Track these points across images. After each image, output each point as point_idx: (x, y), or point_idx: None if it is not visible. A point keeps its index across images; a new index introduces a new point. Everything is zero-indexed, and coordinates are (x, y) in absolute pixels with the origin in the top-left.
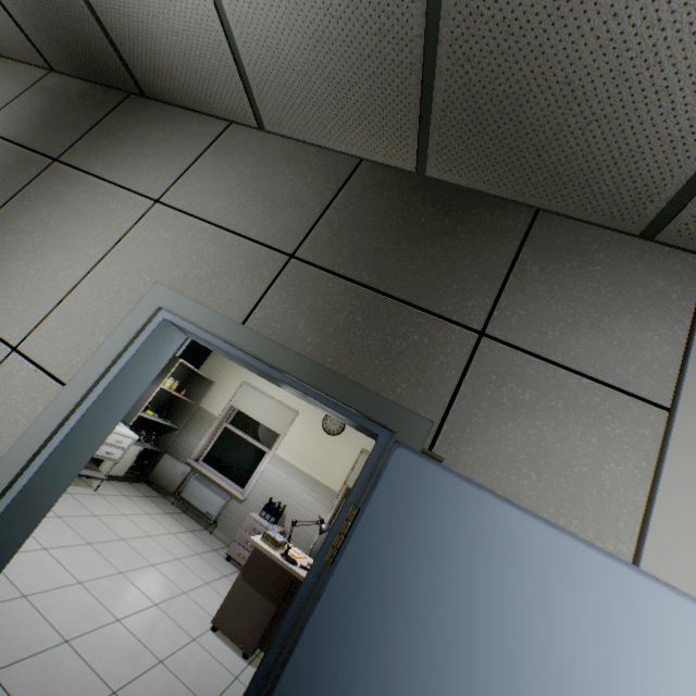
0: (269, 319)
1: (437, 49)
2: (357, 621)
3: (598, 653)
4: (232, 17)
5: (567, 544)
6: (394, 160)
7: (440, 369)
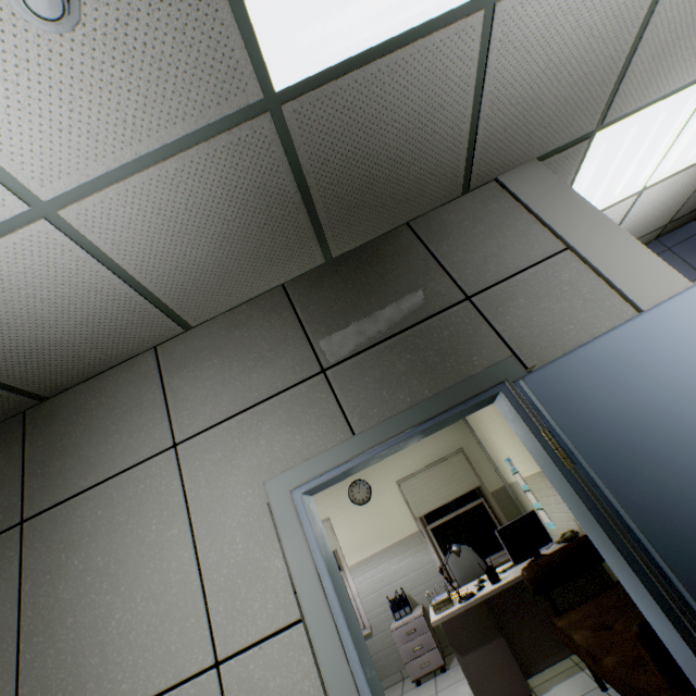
0: (364, 414)
1: (310, 191)
2: (622, 462)
3: (686, 348)
4: (139, 275)
5: (625, 329)
6: (307, 267)
7: (477, 332)
